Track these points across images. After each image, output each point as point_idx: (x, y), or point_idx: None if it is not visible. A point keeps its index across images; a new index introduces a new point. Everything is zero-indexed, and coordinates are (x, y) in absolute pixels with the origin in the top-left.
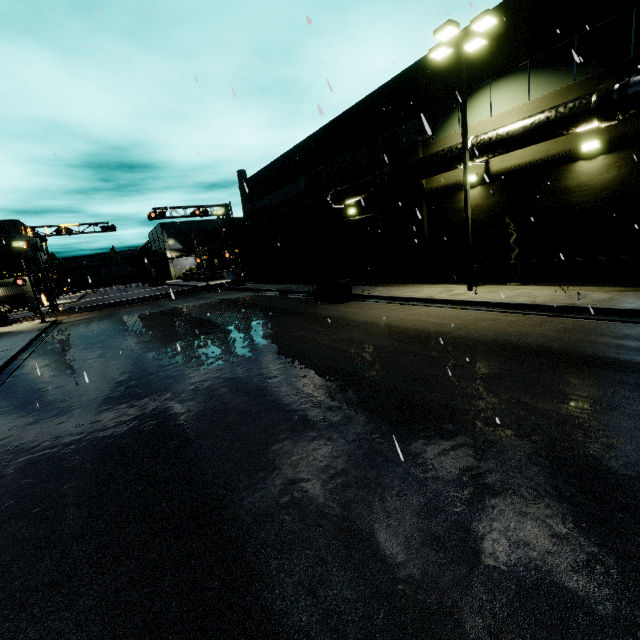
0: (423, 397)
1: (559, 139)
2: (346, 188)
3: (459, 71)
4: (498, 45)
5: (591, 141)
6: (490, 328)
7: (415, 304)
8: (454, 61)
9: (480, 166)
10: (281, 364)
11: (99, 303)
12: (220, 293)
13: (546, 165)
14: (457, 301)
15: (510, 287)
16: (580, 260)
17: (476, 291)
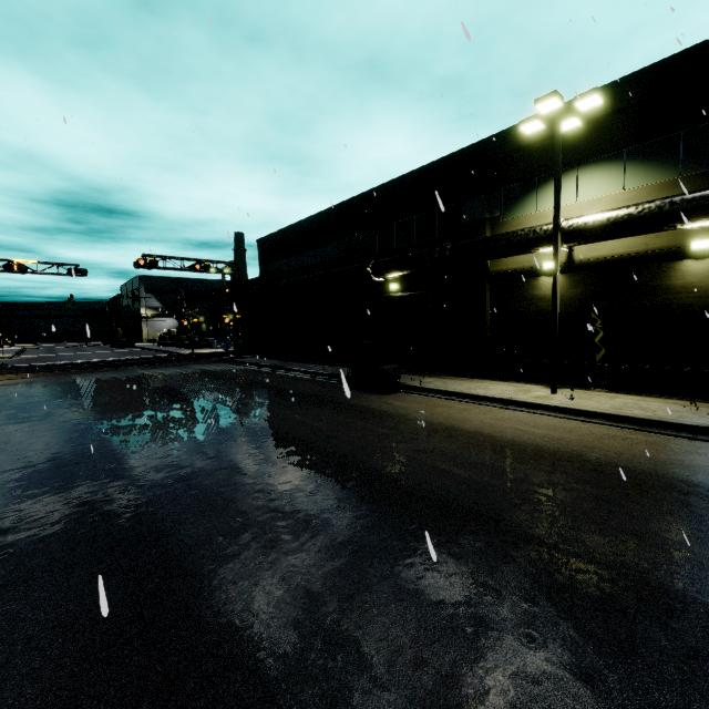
0: (667, 585)
1: (661, 234)
2: (393, 259)
3: (555, 147)
4: (589, 130)
5: (702, 239)
6: (632, 451)
7: (492, 405)
8: (537, 140)
9: (561, 253)
10: (361, 489)
11: (44, 362)
12: (212, 365)
13: (644, 260)
14: (550, 406)
15: (601, 394)
16: (686, 370)
17: (563, 395)
